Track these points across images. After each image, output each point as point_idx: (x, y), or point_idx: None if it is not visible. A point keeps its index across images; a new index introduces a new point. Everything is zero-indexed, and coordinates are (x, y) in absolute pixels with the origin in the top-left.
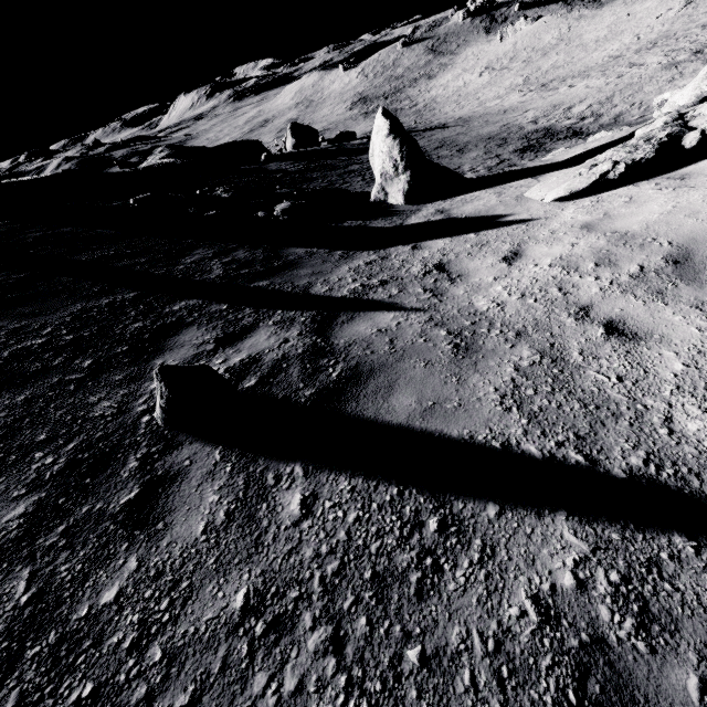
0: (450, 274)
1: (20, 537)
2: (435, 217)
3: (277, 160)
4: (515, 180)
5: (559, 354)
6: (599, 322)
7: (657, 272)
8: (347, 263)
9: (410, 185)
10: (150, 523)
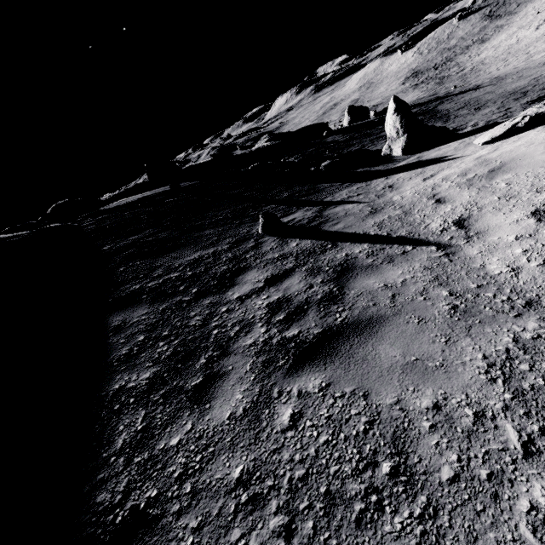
0: (393, 188)
1: (227, 250)
2: (412, 161)
3: (334, 134)
4: (484, 131)
5: (410, 211)
6: (435, 199)
7: (480, 176)
8: (347, 188)
9: (406, 143)
10: (257, 248)
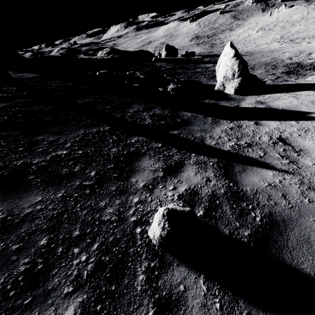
0: (293, 147)
1: None
2: (259, 105)
3: (159, 61)
4: (300, 90)
5: None
6: None
7: None
8: (218, 126)
9: (239, 84)
10: None
